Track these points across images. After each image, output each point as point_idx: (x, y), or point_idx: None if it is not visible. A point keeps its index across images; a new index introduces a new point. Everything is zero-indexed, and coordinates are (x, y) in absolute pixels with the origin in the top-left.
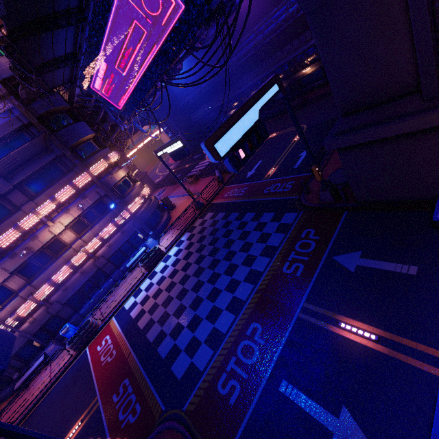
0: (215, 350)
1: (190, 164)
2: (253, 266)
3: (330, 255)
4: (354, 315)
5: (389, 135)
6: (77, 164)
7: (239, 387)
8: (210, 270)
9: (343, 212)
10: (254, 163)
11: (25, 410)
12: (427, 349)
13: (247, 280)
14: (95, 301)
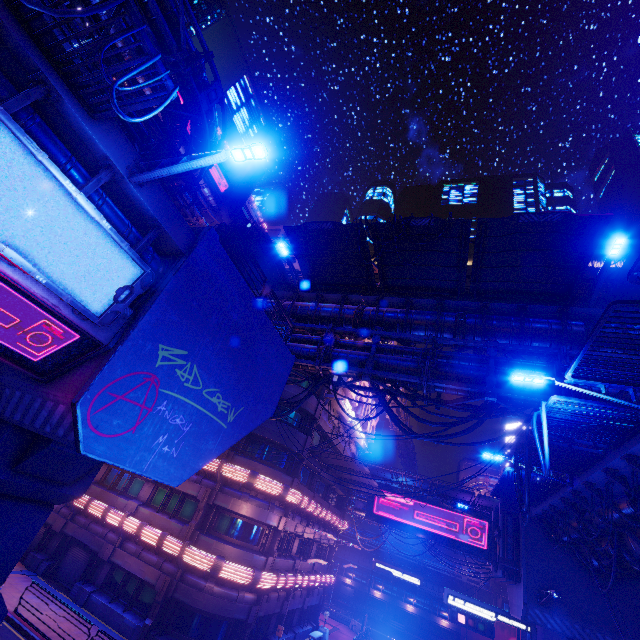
0: None
1: None
2: None
3: None
4: None
5: None
6: (345, 511)
7: None
8: None
9: None
10: None
11: None
12: None
13: None
14: None
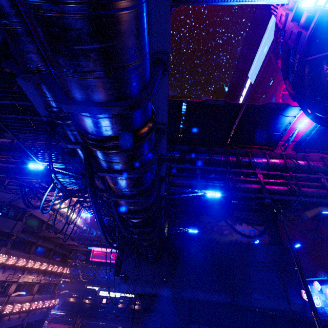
0: None
1: None
2: None
3: None
4: None
5: None
6: (67, 262)
7: None
8: None
9: None
10: None
11: None
12: None
13: None
14: None
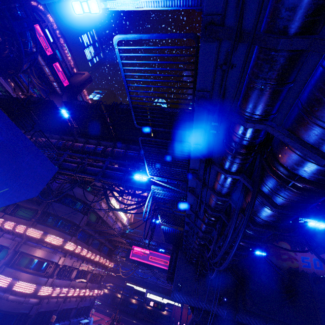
0: None
1: None
2: None
3: None
4: None
5: None
6: (112, 257)
7: None
8: None
9: None
10: None
11: None
12: None
13: None
14: None
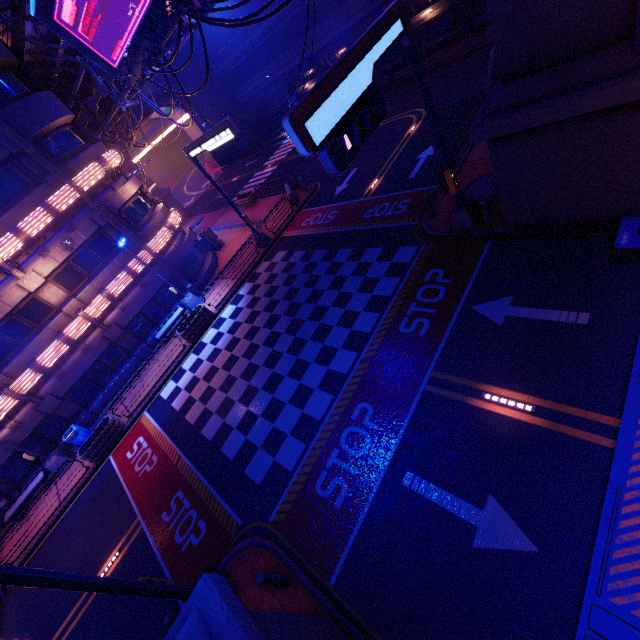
0: (308, 443)
1: (240, 177)
2: (355, 326)
3: (468, 304)
4: (502, 382)
5: (572, 114)
6: (49, 171)
7: (346, 486)
8: (289, 336)
9: (485, 243)
10: (346, 172)
11: (28, 546)
12: (599, 417)
13: (347, 347)
14: (113, 391)
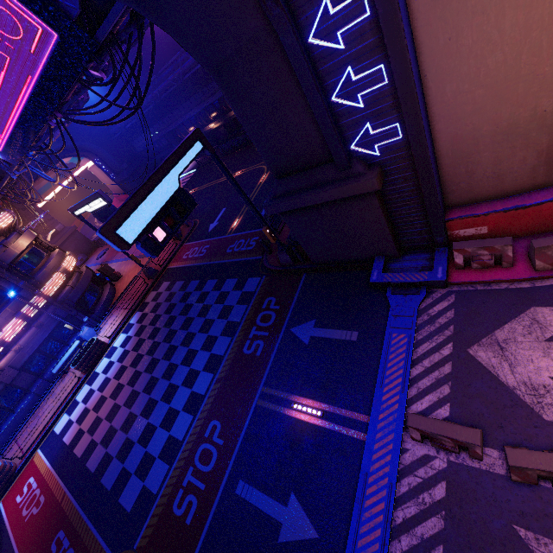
0: (171, 464)
1: None
2: (213, 350)
3: (289, 327)
4: (305, 392)
5: (318, 202)
6: None
7: (196, 501)
8: (165, 362)
9: (302, 275)
10: (218, 212)
11: None
12: (359, 416)
13: (206, 369)
14: (8, 431)
